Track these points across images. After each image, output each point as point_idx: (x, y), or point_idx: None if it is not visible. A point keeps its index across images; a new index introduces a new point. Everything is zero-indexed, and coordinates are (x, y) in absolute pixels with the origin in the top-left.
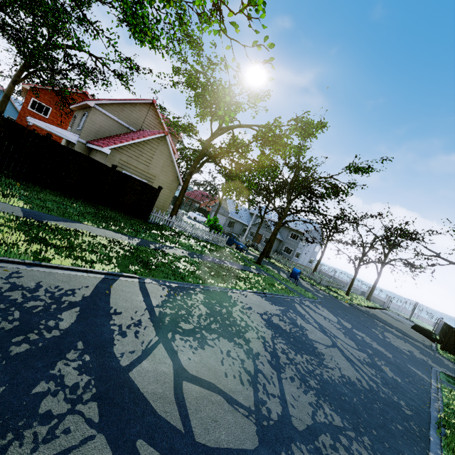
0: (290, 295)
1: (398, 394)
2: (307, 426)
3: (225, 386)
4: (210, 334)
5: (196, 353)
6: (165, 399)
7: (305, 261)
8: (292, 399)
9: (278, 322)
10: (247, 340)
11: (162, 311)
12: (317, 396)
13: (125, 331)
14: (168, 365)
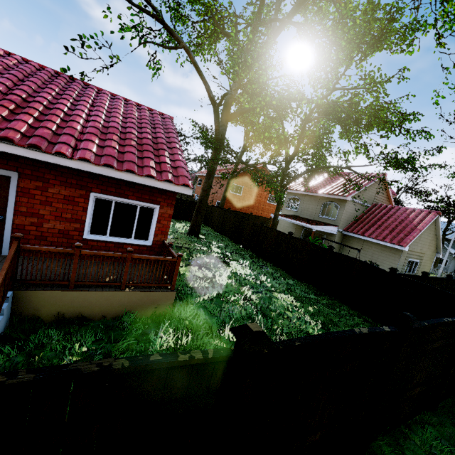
0: None
1: None
2: None
3: None
4: None
5: None
6: None
7: None
8: None
9: None
10: None
11: None
12: None
13: None
14: None
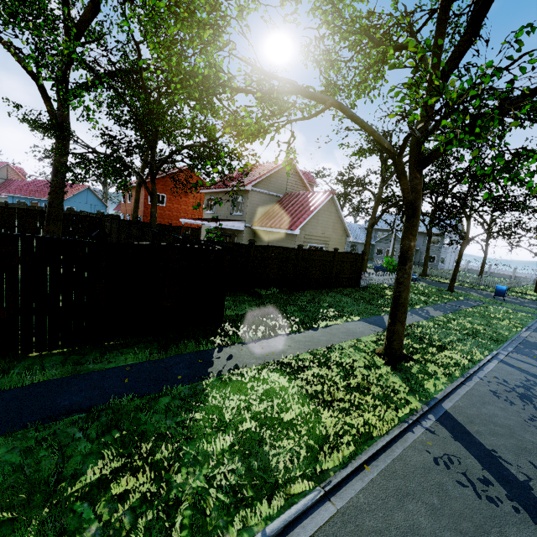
0: (533, 319)
1: None
2: None
3: None
4: None
5: None
6: None
7: (450, 265)
8: None
9: None
10: None
11: None
12: None
13: None
14: None
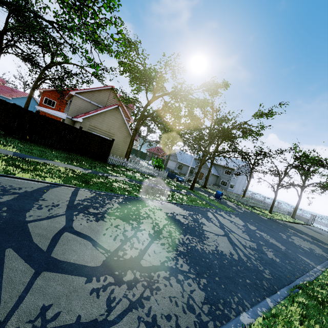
0: (207, 207)
1: (267, 266)
2: (152, 266)
3: (98, 239)
4: (110, 216)
5: (89, 222)
6: (44, 237)
7: (239, 191)
8: (152, 252)
9: (180, 218)
10: (141, 222)
11: (80, 202)
12: (178, 255)
13: (42, 207)
14: (61, 224)
